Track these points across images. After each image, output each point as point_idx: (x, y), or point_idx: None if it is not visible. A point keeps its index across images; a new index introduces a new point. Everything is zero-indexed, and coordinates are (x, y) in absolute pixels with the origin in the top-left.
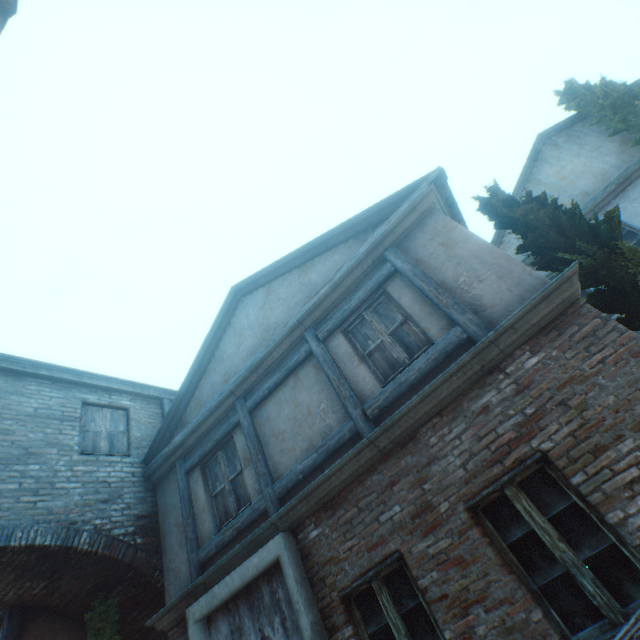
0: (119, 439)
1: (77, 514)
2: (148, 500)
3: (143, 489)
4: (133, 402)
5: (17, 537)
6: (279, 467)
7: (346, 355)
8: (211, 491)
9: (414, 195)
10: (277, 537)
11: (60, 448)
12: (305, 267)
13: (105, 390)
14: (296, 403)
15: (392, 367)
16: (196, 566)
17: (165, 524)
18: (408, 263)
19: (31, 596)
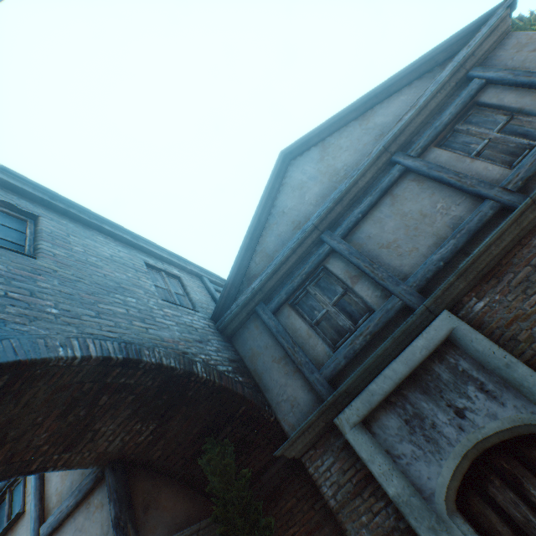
0: (183, 299)
1: (184, 347)
2: (230, 349)
3: (222, 339)
4: (181, 273)
5: (145, 354)
6: (402, 269)
7: (452, 160)
8: (309, 321)
9: (491, 20)
10: (443, 314)
11: (144, 291)
12: (364, 117)
13: (157, 258)
14: (402, 214)
15: (512, 154)
16: (324, 383)
17: (257, 366)
18: (503, 71)
19: (134, 446)
